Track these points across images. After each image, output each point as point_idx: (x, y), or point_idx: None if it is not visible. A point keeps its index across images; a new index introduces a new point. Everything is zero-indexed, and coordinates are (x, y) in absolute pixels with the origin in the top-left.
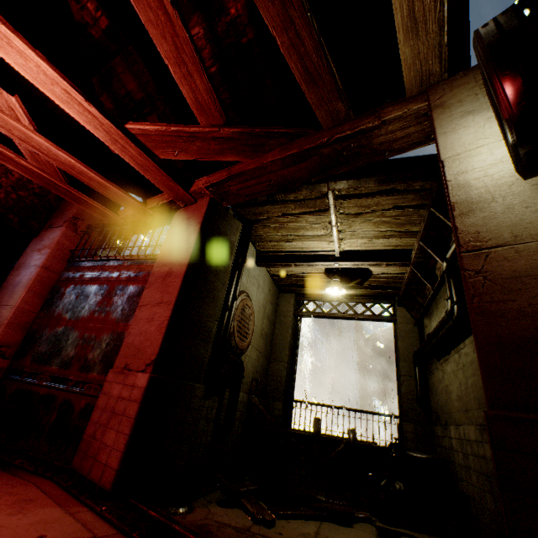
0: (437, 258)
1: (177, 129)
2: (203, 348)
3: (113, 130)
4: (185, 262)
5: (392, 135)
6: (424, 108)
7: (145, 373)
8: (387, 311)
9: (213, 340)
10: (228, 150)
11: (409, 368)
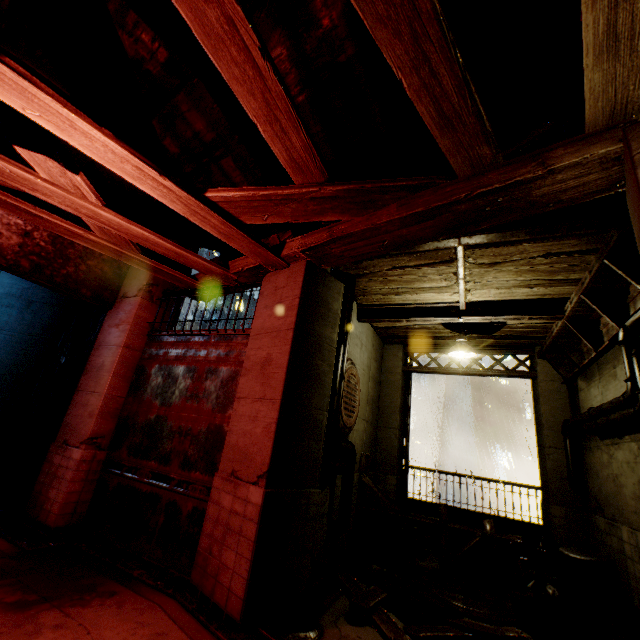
0: (607, 318)
1: (267, 192)
2: (314, 447)
3: (192, 202)
4: (286, 349)
5: (562, 185)
6: (615, 150)
7: (258, 487)
8: (524, 365)
9: (324, 434)
10: (329, 210)
11: (556, 438)
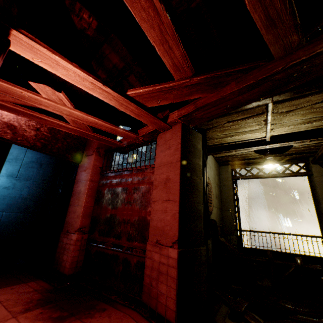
0: None
1: (160, 86)
2: (199, 224)
3: (120, 98)
4: (177, 172)
5: None
6: None
7: (173, 249)
8: (303, 168)
9: (202, 217)
10: (195, 92)
11: None
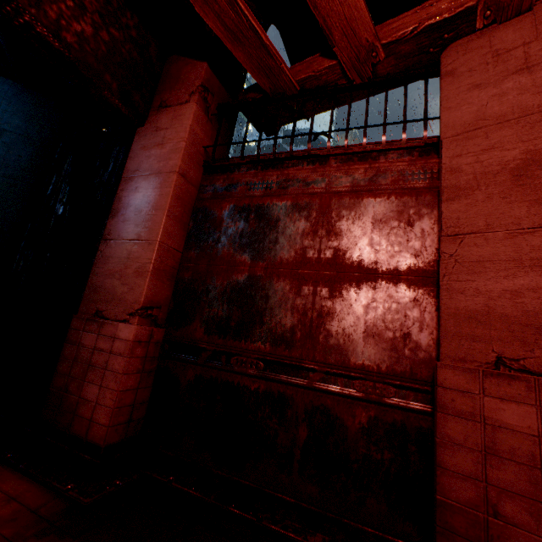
0: None
1: None
2: None
3: None
4: None
5: None
6: None
7: None
8: None
9: None
10: None
11: None
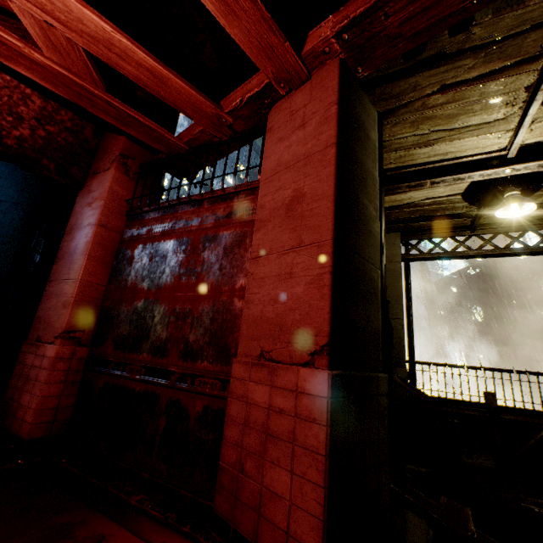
0: None
1: None
2: (373, 315)
3: None
4: (327, 172)
5: None
6: None
7: (315, 370)
8: None
9: (380, 300)
10: None
11: None
